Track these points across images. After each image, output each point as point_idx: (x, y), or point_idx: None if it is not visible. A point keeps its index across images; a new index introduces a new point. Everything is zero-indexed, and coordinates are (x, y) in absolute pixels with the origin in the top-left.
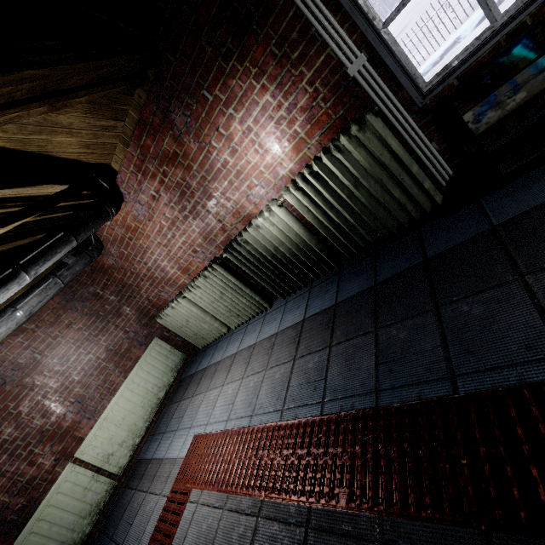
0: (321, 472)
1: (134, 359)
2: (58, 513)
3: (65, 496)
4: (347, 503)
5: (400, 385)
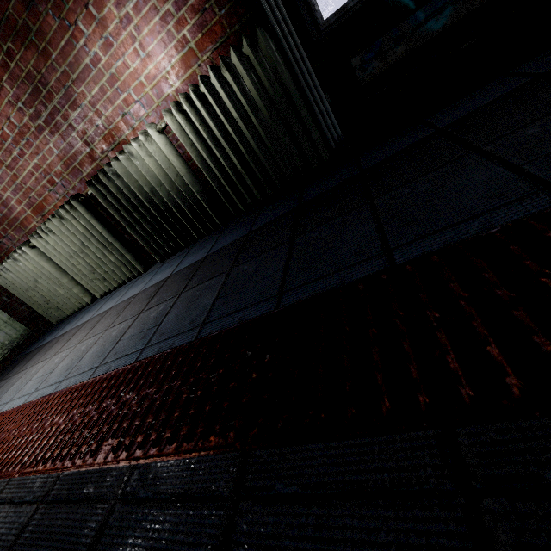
0: (98, 426)
1: None
2: None
3: None
4: (105, 458)
5: (228, 313)
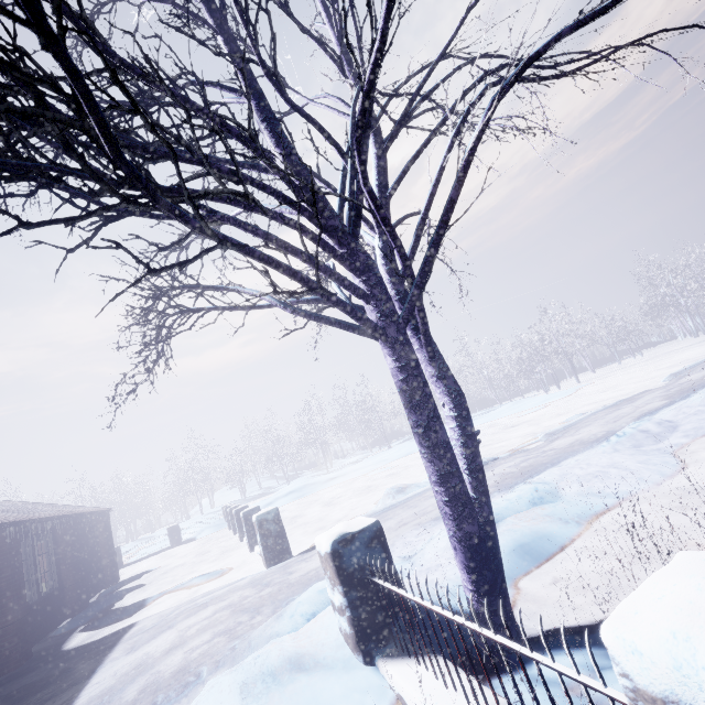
0: None
1: None
2: None
3: None
4: None
5: None
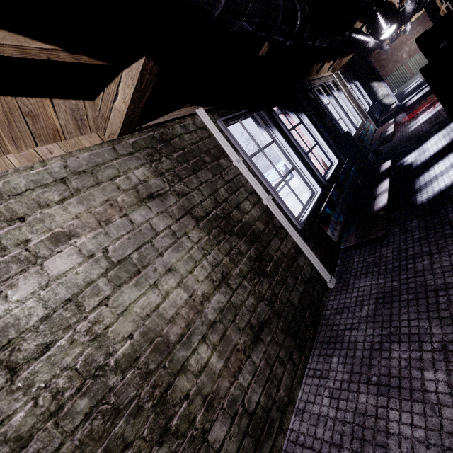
0: None
1: None
2: None
3: None
4: None
5: None
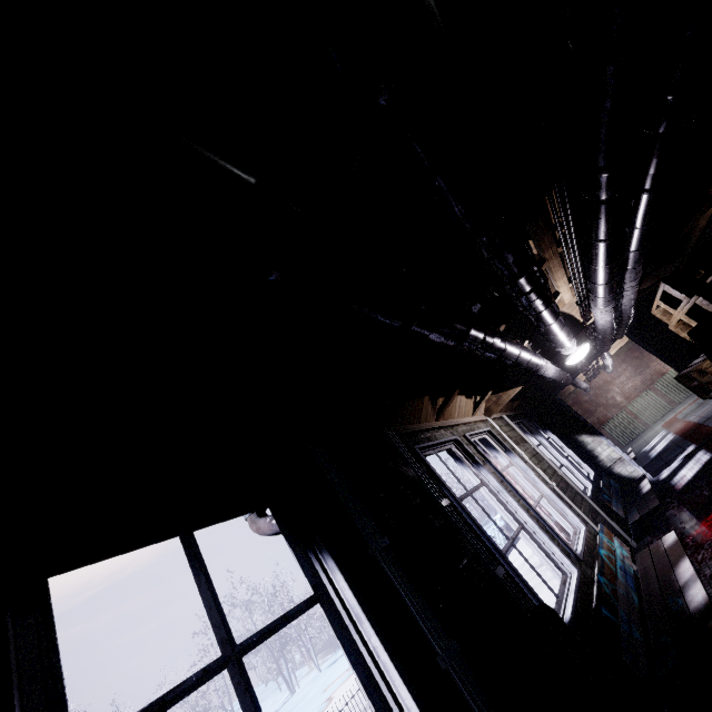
0: None
1: None
2: None
3: None
4: None
5: None
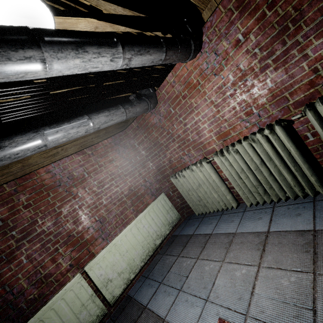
0: None
1: (145, 204)
2: (56, 319)
3: (66, 305)
4: None
5: None
